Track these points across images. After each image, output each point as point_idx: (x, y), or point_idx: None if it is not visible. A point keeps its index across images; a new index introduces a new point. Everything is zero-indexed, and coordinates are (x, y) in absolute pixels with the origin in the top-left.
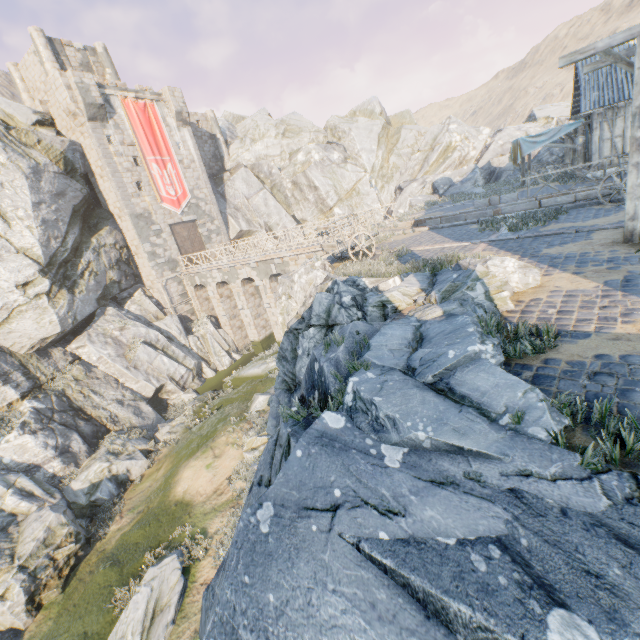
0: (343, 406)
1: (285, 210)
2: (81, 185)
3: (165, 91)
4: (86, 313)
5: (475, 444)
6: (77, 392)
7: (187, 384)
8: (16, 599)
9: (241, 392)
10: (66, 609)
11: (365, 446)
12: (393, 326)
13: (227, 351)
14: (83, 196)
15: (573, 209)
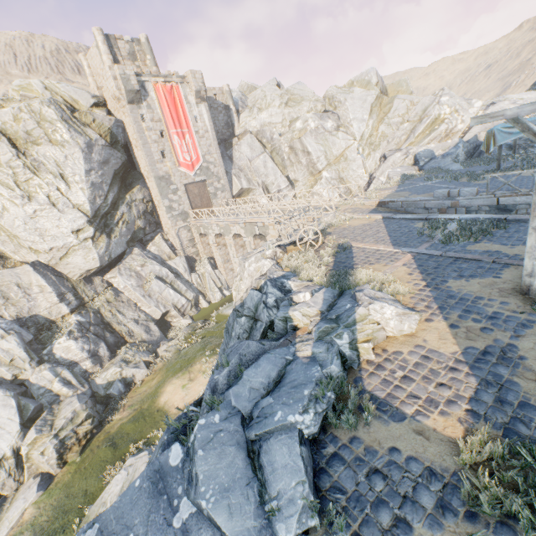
0: (188, 442)
1: (280, 171)
2: (121, 154)
3: (188, 74)
4: (118, 252)
5: (231, 528)
6: (108, 311)
7: (186, 311)
8: (51, 455)
9: (220, 327)
10: (80, 469)
11: (175, 494)
12: (270, 357)
13: (220, 288)
14: (122, 162)
15: (516, 222)
